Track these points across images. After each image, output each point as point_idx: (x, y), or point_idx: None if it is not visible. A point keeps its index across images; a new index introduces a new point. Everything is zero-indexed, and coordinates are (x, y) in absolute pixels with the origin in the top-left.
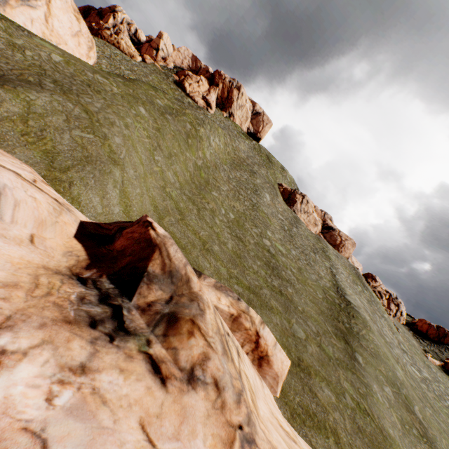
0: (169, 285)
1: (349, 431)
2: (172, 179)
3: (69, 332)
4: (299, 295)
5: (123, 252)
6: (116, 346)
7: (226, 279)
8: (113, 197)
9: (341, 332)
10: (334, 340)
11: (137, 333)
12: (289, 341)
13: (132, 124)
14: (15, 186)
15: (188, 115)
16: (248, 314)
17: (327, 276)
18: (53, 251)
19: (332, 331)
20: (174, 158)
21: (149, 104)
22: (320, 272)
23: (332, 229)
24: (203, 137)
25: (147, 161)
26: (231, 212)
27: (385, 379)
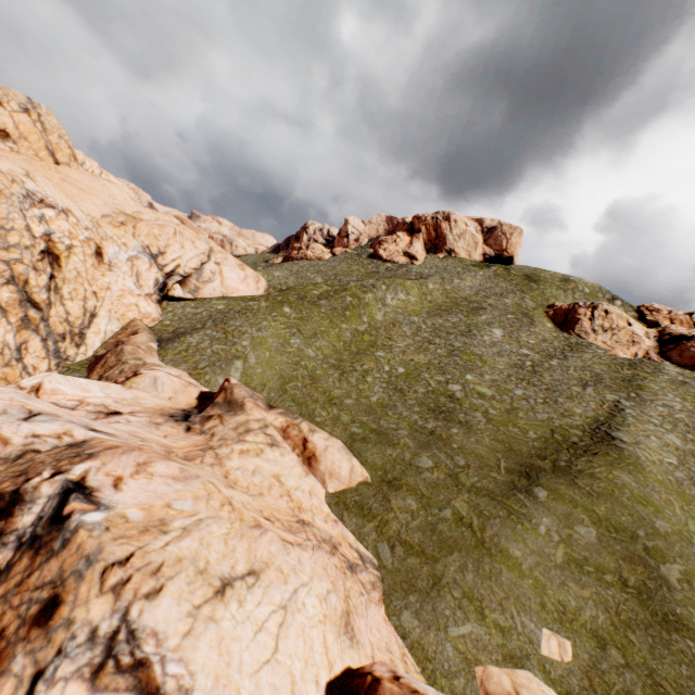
0: (227, 407)
1: (409, 526)
2: (313, 354)
3: (160, 416)
4: (470, 435)
5: (214, 399)
6: (177, 423)
7: (344, 424)
8: (235, 377)
9: (527, 468)
10: (496, 474)
11: (192, 422)
12: (396, 467)
13: (267, 324)
14: (164, 376)
15: (350, 289)
16: (298, 426)
17: (590, 412)
18: (180, 403)
19: (508, 467)
20: (320, 335)
21: (297, 301)
22: (575, 409)
23: (687, 337)
24: (370, 301)
25: (279, 346)
26: (403, 367)
27: (592, 520)
